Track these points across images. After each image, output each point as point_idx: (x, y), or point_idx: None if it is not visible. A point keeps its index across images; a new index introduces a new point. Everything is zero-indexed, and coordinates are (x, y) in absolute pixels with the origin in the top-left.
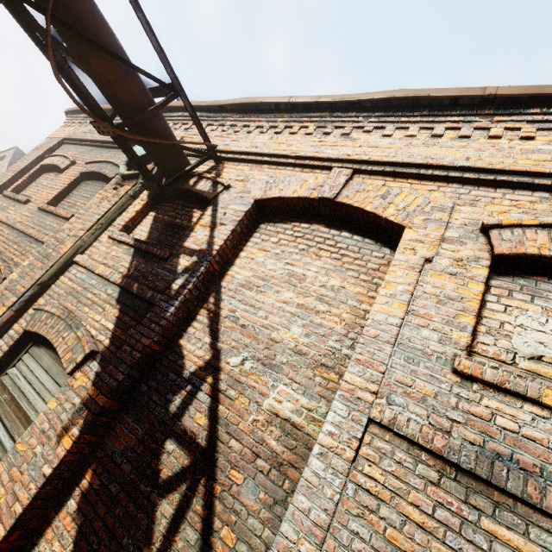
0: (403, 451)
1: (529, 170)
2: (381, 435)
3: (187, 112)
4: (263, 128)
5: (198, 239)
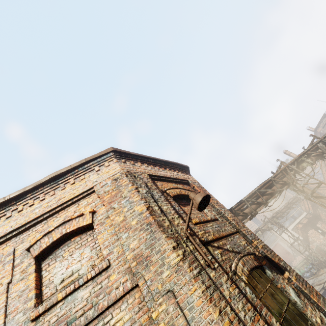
0: None
1: (34, 218)
2: None
3: None
4: None
5: None
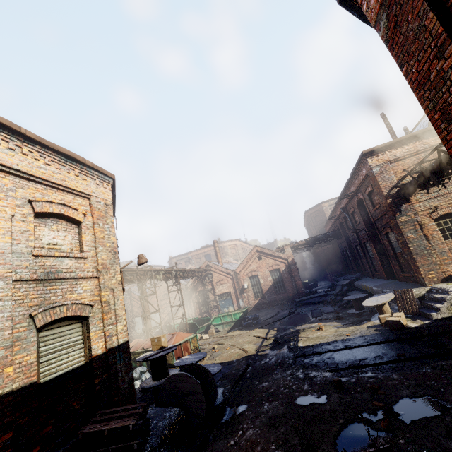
0: (25, 284)
1: (41, 177)
2: (17, 283)
3: None
4: None
5: None
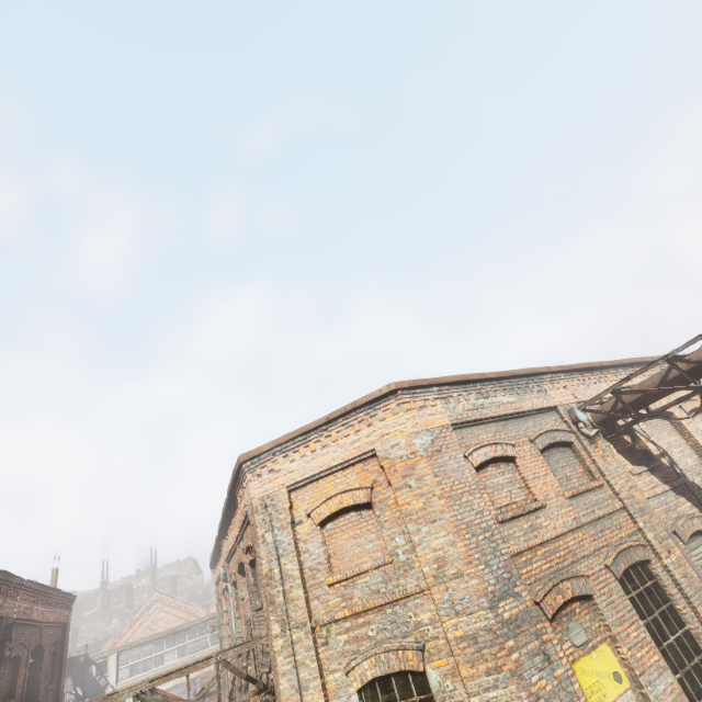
0: None
1: None
2: None
3: (553, 374)
4: (598, 379)
5: (654, 449)
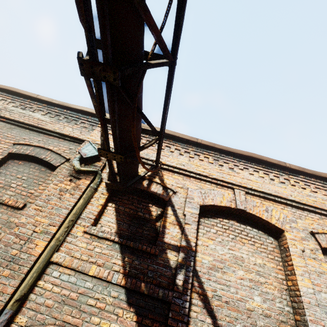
0: None
1: (313, 205)
2: None
3: None
4: (181, 151)
5: (174, 235)
